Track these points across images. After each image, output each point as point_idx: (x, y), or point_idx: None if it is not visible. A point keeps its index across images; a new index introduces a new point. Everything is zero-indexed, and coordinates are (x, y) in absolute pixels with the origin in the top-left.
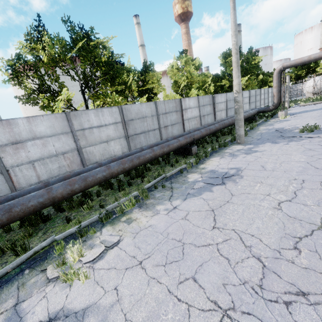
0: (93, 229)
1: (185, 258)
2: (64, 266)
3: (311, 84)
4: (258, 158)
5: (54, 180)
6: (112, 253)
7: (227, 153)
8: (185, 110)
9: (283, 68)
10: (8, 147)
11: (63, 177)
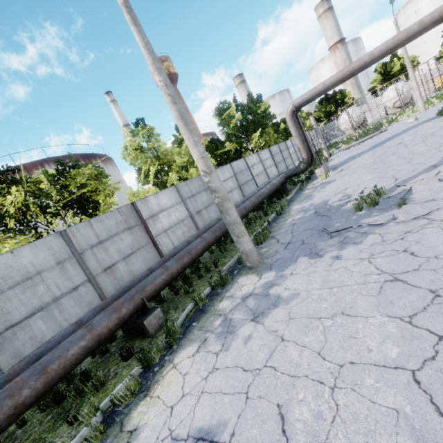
0: None
1: None
2: None
3: (346, 119)
4: (277, 347)
5: None
6: None
7: (219, 319)
8: (153, 217)
9: (295, 108)
10: None
11: None
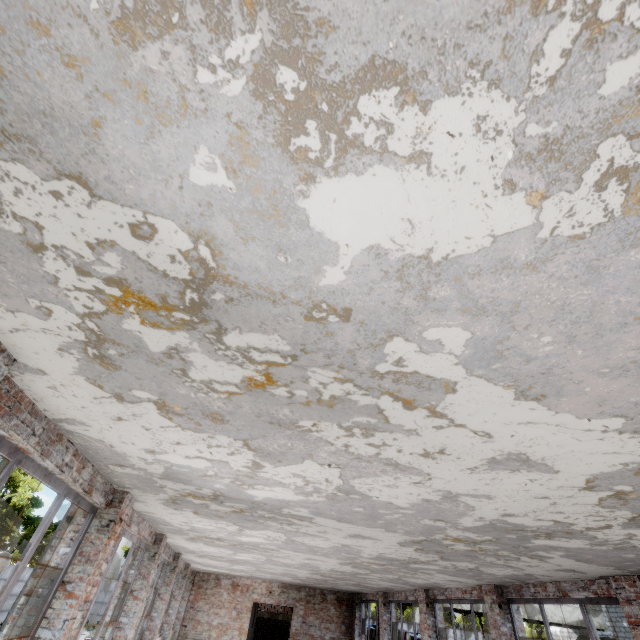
0: None
1: None
2: None
3: None
4: None
5: None
6: None
7: None
8: None
9: None
10: None
11: None
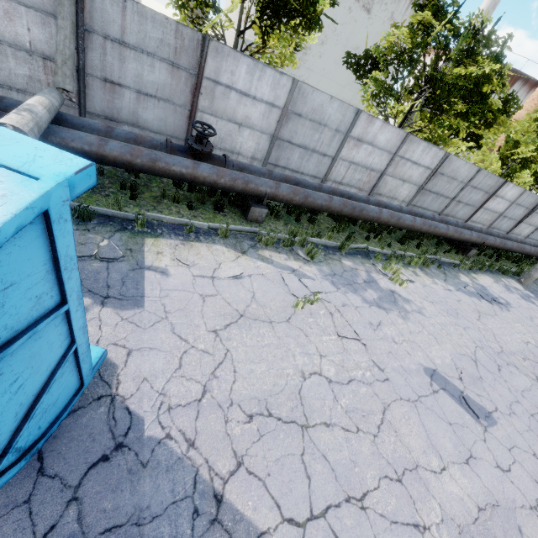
0: (396, 261)
1: (459, 319)
2: (401, 273)
3: None
4: (532, 310)
5: (373, 200)
6: (412, 285)
7: (503, 283)
8: (495, 196)
9: None
10: (353, 141)
11: (378, 201)
